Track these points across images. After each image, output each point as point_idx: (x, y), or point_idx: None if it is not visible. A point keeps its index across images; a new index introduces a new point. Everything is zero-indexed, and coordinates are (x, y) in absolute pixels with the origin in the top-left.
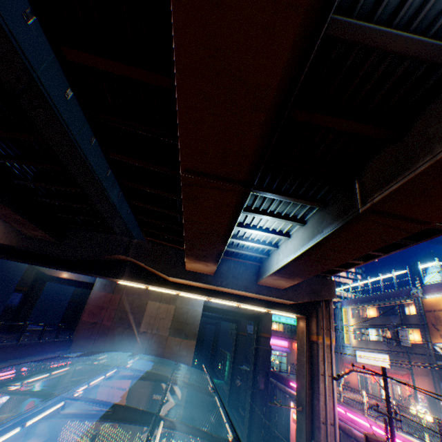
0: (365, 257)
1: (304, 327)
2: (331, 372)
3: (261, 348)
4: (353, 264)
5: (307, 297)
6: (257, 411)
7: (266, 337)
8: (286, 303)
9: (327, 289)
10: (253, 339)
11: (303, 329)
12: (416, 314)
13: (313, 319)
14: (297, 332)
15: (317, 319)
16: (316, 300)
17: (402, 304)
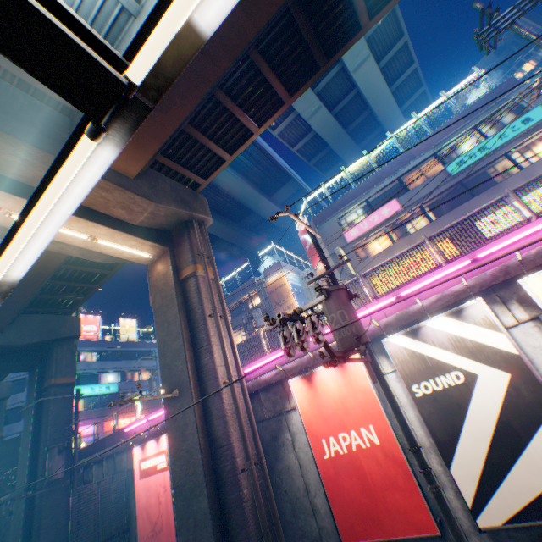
0: (262, 122)
1: (169, 264)
2: (223, 310)
3: (53, 408)
4: (245, 142)
5: (176, 205)
6: (46, 541)
7: (66, 384)
8: (136, 223)
9: (202, 206)
10: (31, 402)
11: (168, 269)
12: (263, 300)
13: (185, 247)
14: (154, 286)
15: (192, 244)
16: (187, 221)
17: (247, 302)
